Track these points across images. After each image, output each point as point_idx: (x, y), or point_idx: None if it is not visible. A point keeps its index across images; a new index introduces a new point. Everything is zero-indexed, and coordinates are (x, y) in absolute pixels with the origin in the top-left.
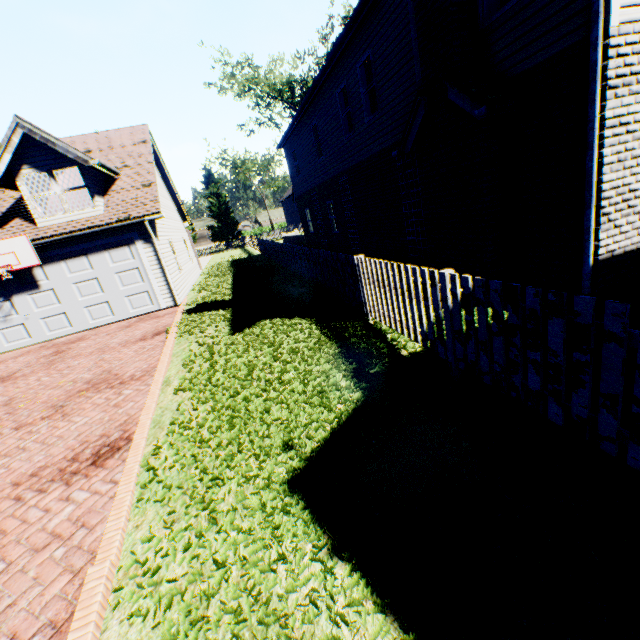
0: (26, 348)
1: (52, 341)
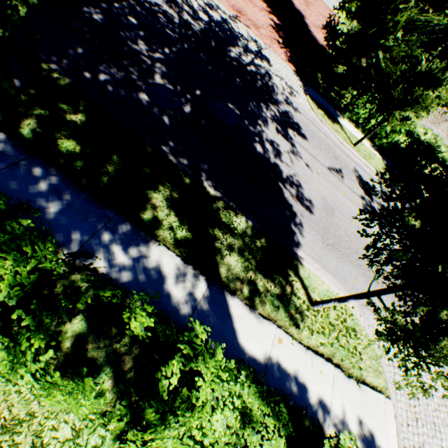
0: None
1: None
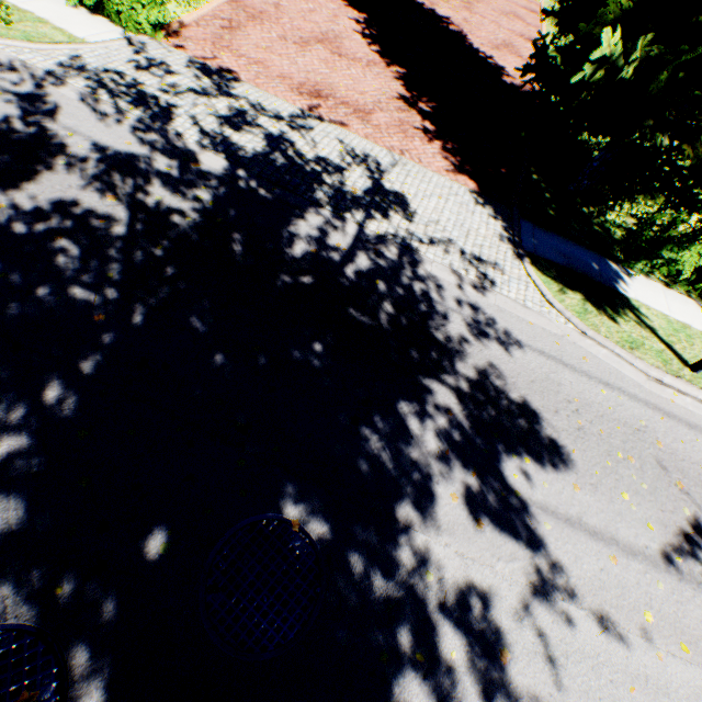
0: None
1: None
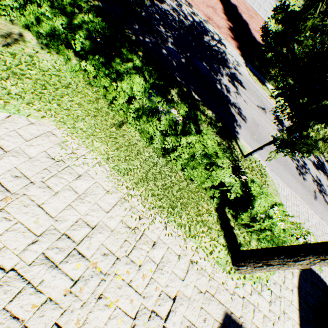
0: (249, 5)
1: (253, 9)
